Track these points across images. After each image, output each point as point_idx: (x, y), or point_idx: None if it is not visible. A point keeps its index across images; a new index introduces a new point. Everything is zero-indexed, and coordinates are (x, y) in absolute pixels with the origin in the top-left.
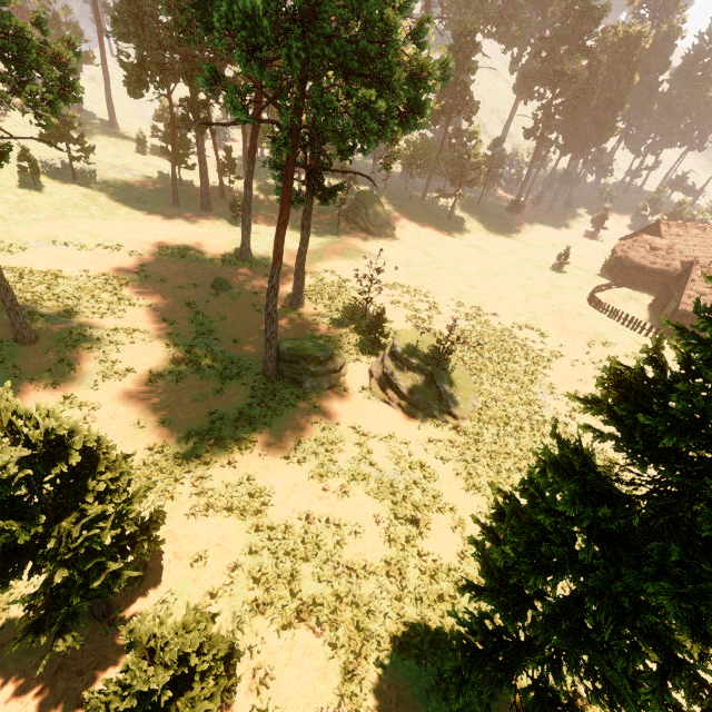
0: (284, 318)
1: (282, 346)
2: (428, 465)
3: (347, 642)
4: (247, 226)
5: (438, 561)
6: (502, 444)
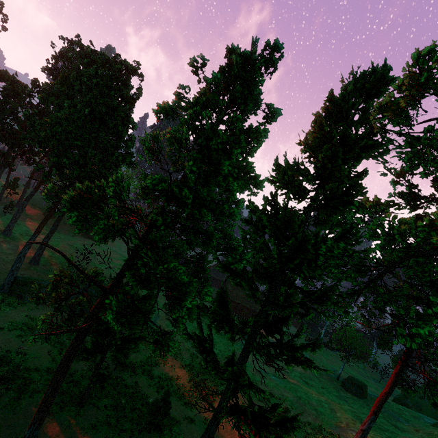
0: (22, 268)
1: (19, 276)
2: (86, 339)
3: (16, 389)
4: (16, 218)
5: (77, 371)
6: (128, 334)
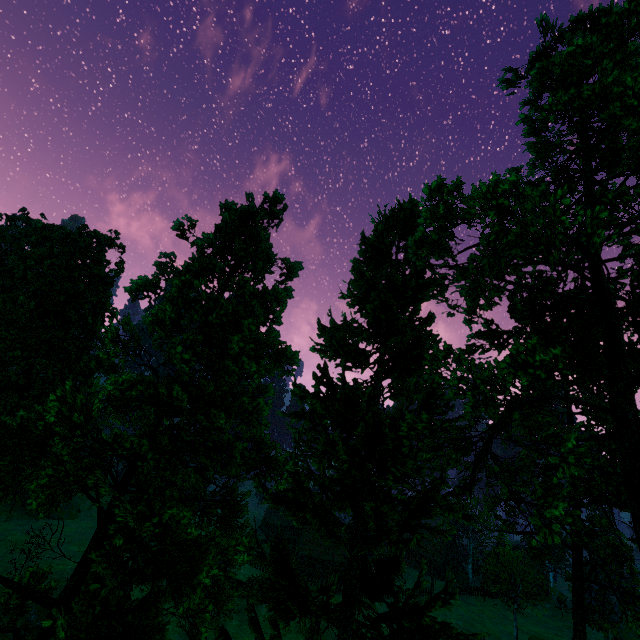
0: None
1: None
2: None
3: None
4: None
5: None
6: None
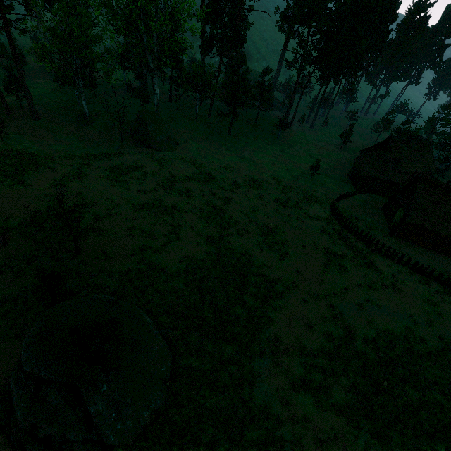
0: None
1: None
2: None
3: None
4: None
5: None
6: None
